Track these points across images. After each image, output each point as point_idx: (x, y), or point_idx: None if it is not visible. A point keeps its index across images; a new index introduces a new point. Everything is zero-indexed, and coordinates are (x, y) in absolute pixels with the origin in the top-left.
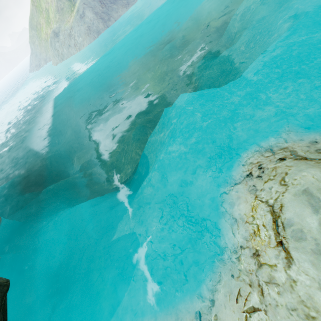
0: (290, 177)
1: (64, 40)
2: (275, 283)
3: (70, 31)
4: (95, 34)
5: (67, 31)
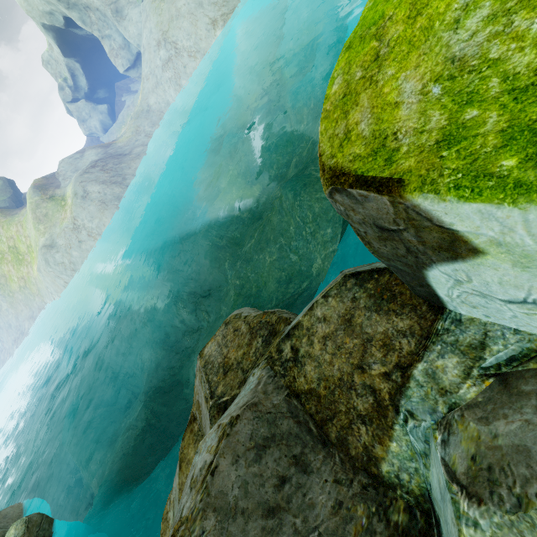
0: None
1: (69, 240)
2: None
3: (74, 223)
4: (114, 202)
5: (69, 227)
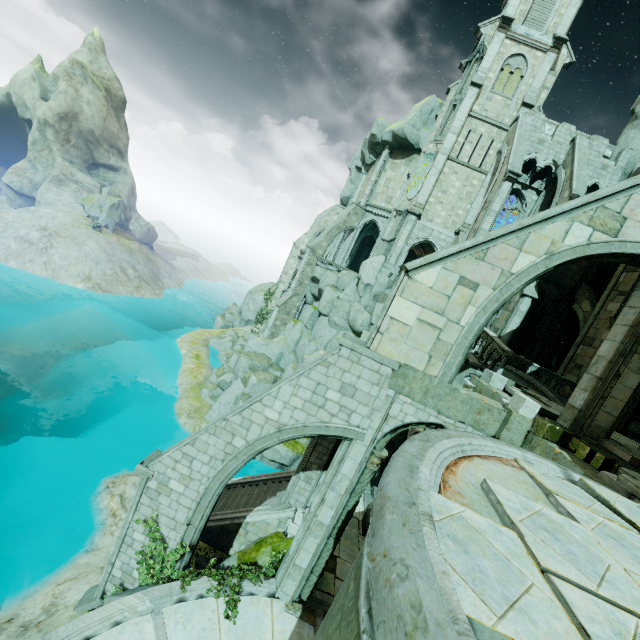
0: (129, 480)
1: None
2: (122, 519)
3: None
4: None
5: None
